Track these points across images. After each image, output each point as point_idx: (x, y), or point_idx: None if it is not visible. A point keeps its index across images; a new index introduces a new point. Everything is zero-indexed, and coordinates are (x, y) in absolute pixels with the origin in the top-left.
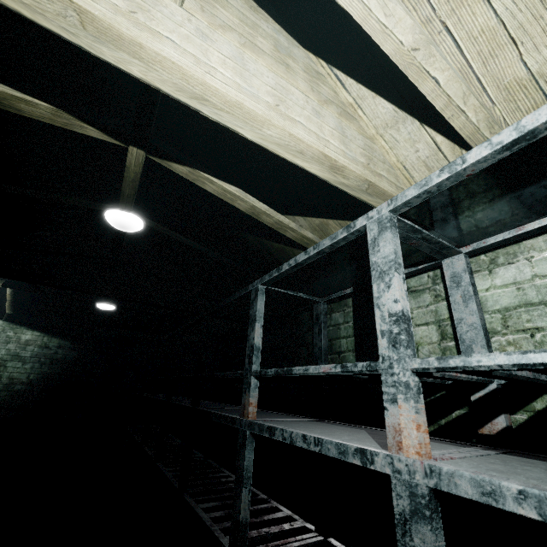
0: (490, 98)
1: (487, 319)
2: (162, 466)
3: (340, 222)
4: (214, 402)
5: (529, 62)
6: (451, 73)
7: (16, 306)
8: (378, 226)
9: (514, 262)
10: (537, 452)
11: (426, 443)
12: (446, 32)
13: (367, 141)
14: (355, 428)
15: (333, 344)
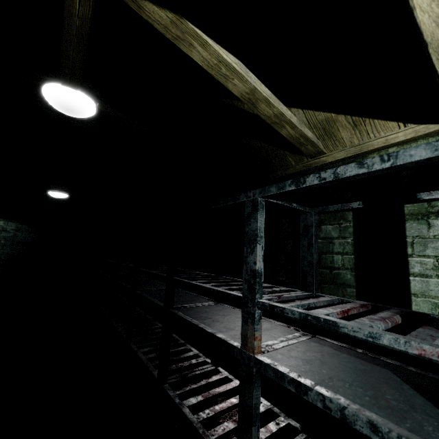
0: None
1: None
2: (135, 346)
3: (355, 119)
4: (176, 287)
5: None
6: None
7: None
8: None
9: None
10: None
11: None
12: None
13: None
14: (373, 364)
15: (323, 258)
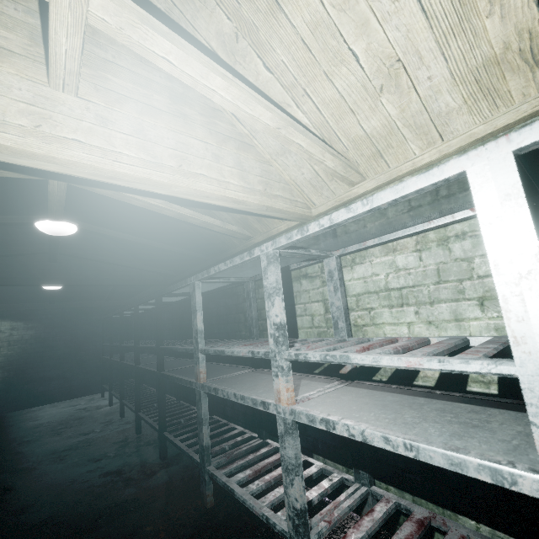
0: (344, 145)
1: (349, 300)
2: (143, 414)
3: (257, 218)
4: (178, 358)
5: (364, 127)
6: (309, 141)
7: None
8: (266, 259)
9: (364, 263)
10: (367, 379)
11: (292, 397)
12: (307, 96)
13: (264, 166)
14: None
15: (262, 313)
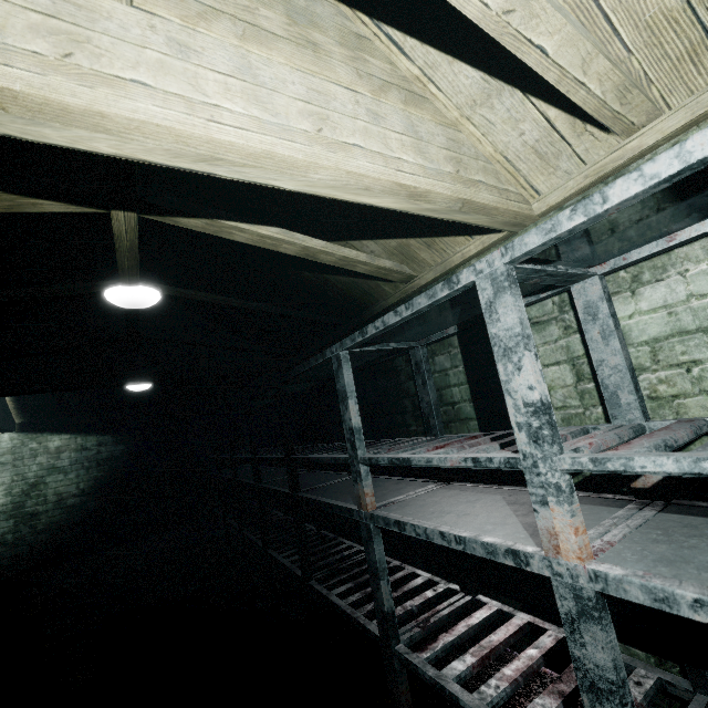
0: (624, 45)
1: (632, 353)
2: (275, 553)
3: (425, 240)
4: (311, 470)
5: None
6: (570, 29)
7: (25, 412)
8: (492, 285)
9: (663, 279)
10: (695, 496)
11: (586, 544)
12: None
13: (449, 132)
14: (490, 494)
15: (443, 395)
